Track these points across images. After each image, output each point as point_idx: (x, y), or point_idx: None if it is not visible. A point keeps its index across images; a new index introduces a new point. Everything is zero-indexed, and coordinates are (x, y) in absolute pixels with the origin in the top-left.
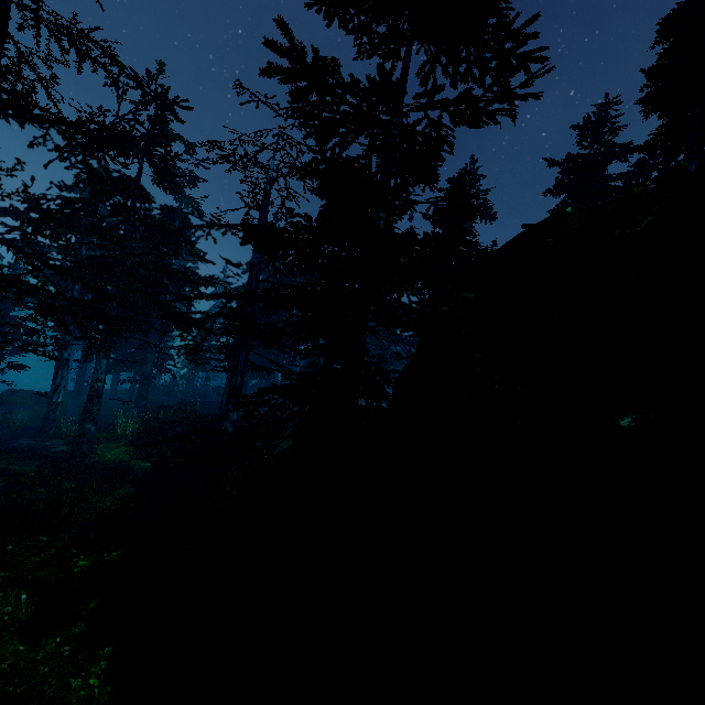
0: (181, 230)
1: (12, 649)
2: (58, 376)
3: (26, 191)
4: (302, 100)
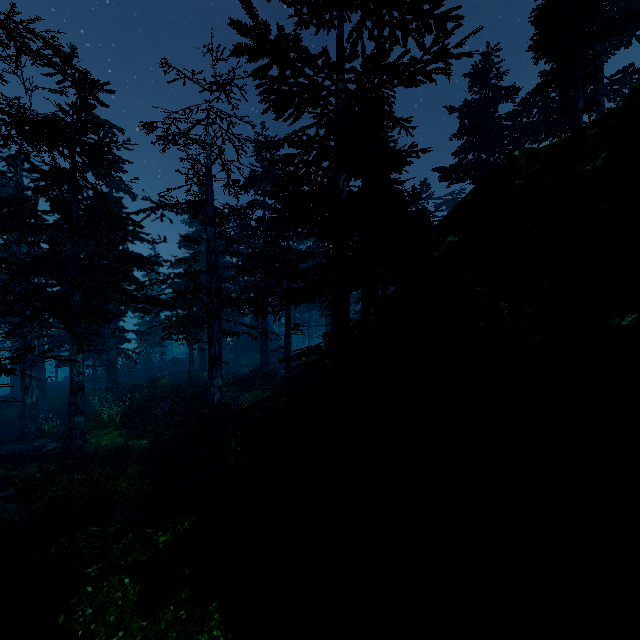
0: (128, 215)
1: (137, 627)
2: (26, 378)
3: (1, 198)
4: (264, 77)
